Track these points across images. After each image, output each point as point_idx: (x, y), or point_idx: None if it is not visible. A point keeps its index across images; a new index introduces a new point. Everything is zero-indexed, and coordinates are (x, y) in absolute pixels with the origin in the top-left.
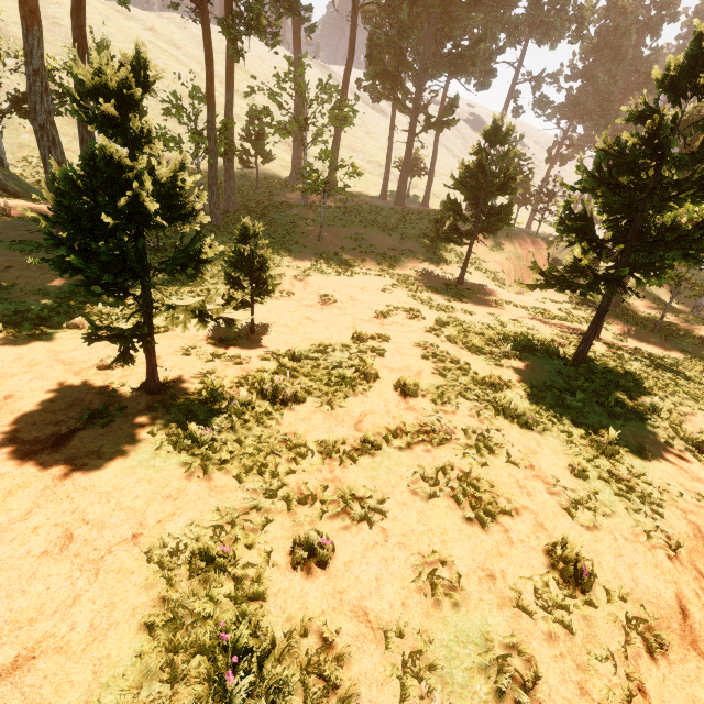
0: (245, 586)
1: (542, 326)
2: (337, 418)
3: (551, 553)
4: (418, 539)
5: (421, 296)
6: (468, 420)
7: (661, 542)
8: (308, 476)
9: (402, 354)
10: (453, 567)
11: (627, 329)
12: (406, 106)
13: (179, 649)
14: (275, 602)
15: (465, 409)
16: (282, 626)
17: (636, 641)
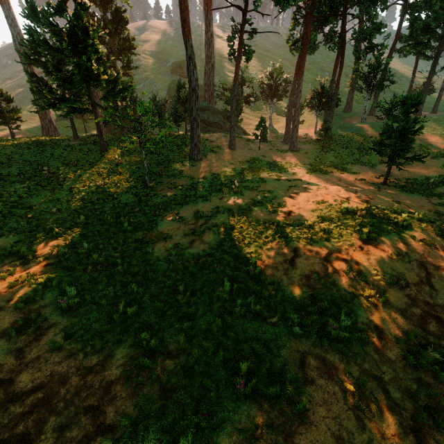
0: None
1: None
2: None
3: None
4: None
5: None
6: None
7: None
8: None
9: None
10: None
11: None
12: (428, 56)
13: None
14: None
15: None
16: None
17: None
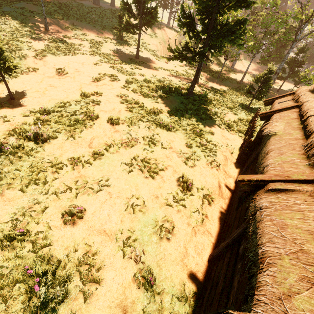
0: (38, 244)
1: (175, 79)
2: (78, 144)
3: (178, 181)
4: (125, 192)
5: (117, 67)
6: (144, 132)
7: (215, 165)
8: (66, 178)
9: (109, 102)
10: (141, 198)
11: (208, 78)
12: None
13: (4, 286)
14: (57, 243)
15: (143, 127)
16: (62, 253)
17: (205, 202)
